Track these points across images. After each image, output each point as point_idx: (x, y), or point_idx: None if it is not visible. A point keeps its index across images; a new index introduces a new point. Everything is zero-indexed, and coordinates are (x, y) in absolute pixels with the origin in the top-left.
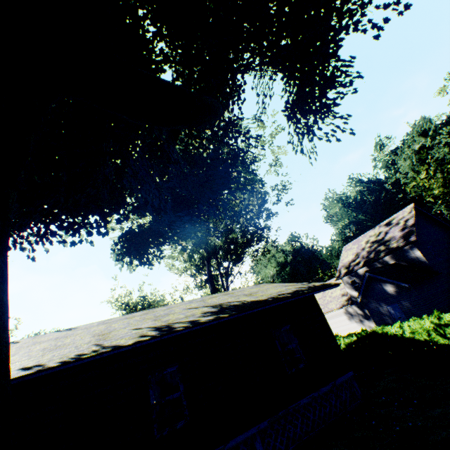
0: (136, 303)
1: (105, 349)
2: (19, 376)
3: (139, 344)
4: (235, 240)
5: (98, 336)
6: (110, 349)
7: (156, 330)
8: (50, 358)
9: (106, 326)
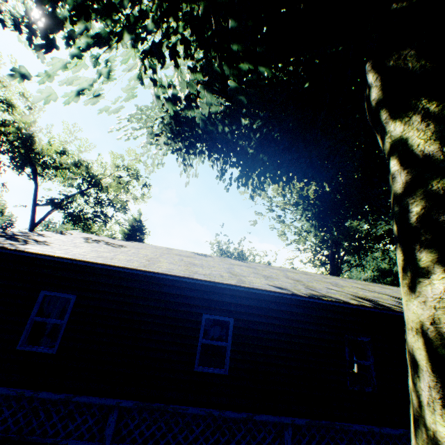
0: (231, 252)
1: (335, 299)
2: (282, 292)
3: (362, 308)
4: (367, 231)
5: (294, 280)
6: (341, 301)
7: (364, 300)
8: (282, 285)
9: (282, 272)
